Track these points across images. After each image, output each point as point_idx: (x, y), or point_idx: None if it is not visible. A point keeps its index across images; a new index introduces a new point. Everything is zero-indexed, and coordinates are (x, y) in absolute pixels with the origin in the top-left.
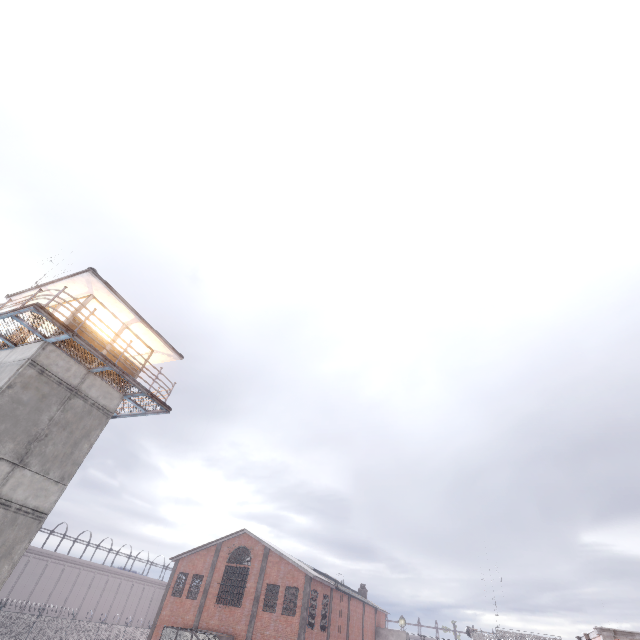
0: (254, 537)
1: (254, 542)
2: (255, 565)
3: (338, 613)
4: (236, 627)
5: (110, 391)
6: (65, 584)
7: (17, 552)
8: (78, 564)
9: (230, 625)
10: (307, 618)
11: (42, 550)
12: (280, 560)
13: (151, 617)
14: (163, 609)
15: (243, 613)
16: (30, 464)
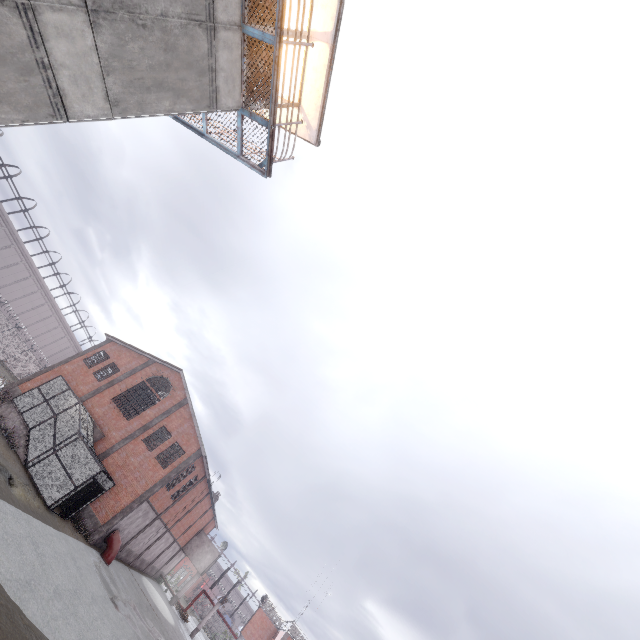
0: (184, 383)
1: (180, 386)
2: (166, 403)
3: (192, 497)
4: (112, 431)
5: (236, 82)
6: (11, 275)
7: (0, 113)
8: (32, 270)
9: (109, 425)
10: (172, 480)
11: (15, 231)
12: (189, 419)
13: (51, 362)
14: (68, 363)
15: (126, 427)
16: (100, 31)
